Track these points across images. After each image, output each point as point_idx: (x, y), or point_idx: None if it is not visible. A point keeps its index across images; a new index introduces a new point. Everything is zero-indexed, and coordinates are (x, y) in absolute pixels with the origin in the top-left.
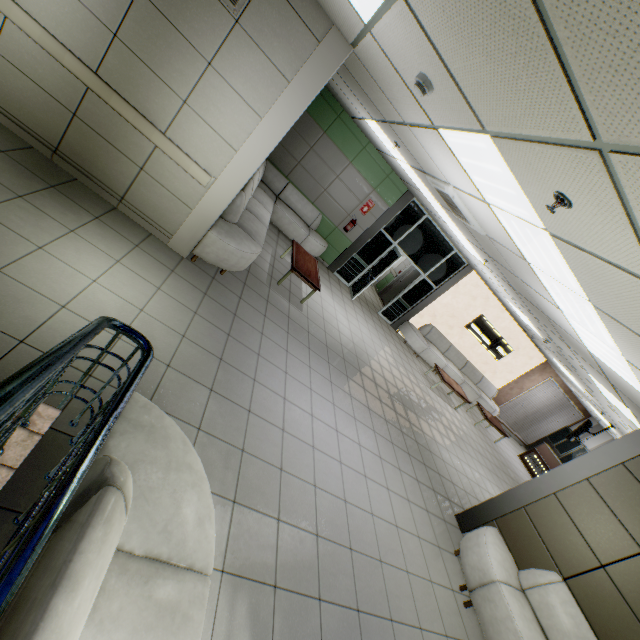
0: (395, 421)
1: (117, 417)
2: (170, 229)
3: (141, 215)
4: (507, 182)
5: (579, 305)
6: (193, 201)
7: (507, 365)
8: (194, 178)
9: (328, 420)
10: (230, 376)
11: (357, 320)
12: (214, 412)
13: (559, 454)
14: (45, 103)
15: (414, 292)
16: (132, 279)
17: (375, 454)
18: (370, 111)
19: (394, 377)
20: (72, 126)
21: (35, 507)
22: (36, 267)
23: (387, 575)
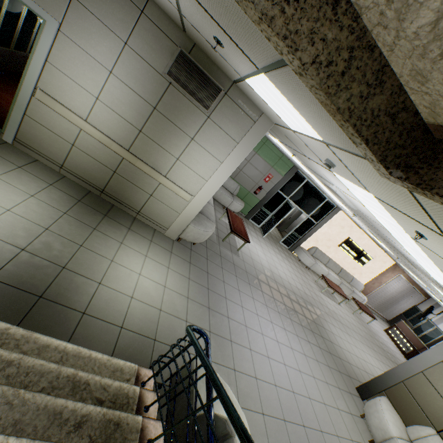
0: (307, 324)
1: (212, 389)
2: (166, 225)
3: (149, 219)
4: (381, 210)
5: (427, 262)
6: (180, 209)
7: (369, 268)
8: (182, 197)
9: (271, 335)
10: (216, 318)
11: (269, 252)
12: (215, 347)
13: (412, 326)
14: (98, 168)
15: (302, 227)
16: (155, 266)
17: (301, 353)
18: (276, 137)
19: (299, 290)
20: (113, 177)
21: (171, 439)
22: (114, 275)
23: (327, 440)
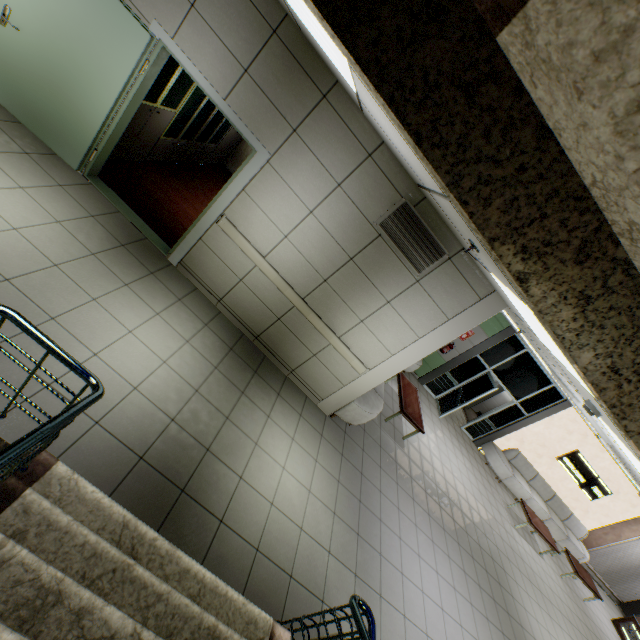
0: (487, 585)
1: None
2: (322, 394)
3: (303, 382)
4: None
5: None
6: (346, 380)
7: (602, 507)
8: (353, 367)
9: (434, 595)
10: (365, 553)
11: (445, 445)
12: None
13: None
14: (261, 310)
15: (503, 415)
16: (301, 456)
17: (474, 637)
18: None
19: (481, 519)
20: (274, 324)
21: None
22: (256, 465)
23: None
